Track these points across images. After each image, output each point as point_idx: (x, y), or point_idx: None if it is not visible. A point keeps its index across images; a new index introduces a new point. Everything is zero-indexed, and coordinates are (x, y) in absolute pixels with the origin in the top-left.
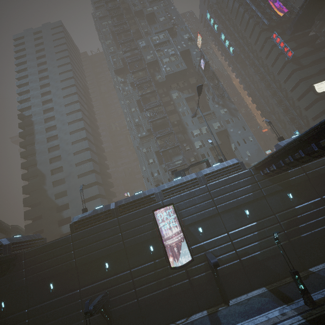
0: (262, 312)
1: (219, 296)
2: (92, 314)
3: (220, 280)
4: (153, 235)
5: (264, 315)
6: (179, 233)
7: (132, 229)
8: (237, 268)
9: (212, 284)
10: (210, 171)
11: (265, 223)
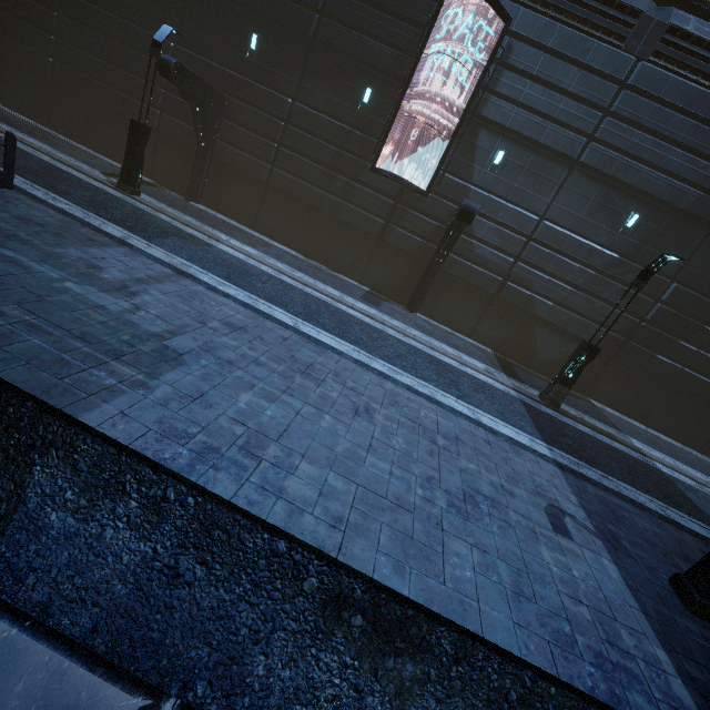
0: (457, 349)
1: (408, 293)
2: (170, 73)
3: (435, 272)
4: (394, 67)
5: (457, 352)
6: (448, 121)
7: (360, 3)
8: (483, 288)
9: (416, 267)
10: (697, 33)
11: (632, 275)
